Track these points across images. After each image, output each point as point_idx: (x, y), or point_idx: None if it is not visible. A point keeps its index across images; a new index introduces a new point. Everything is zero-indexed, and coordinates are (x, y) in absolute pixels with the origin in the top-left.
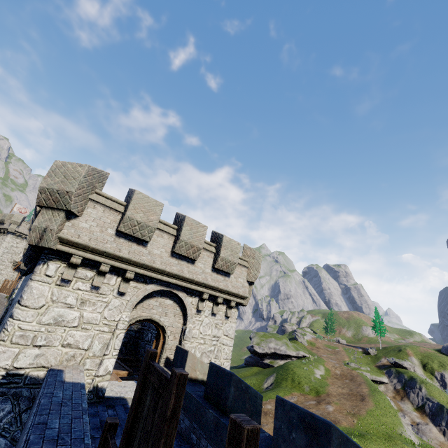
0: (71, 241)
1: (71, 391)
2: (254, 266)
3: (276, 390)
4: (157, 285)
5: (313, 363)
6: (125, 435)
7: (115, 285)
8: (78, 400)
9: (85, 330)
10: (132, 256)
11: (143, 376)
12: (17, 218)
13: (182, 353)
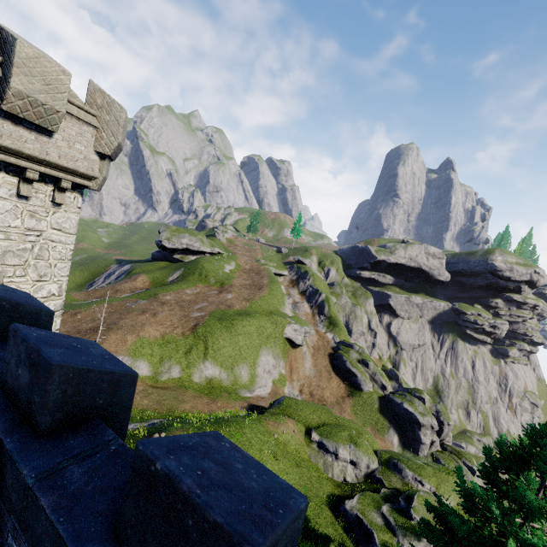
0: None
1: None
2: (109, 127)
3: (180, 283)
4: None
5: (225, 260)
6: None
7: None
8: None
9: None
10: None
11: None
12: None
13: None
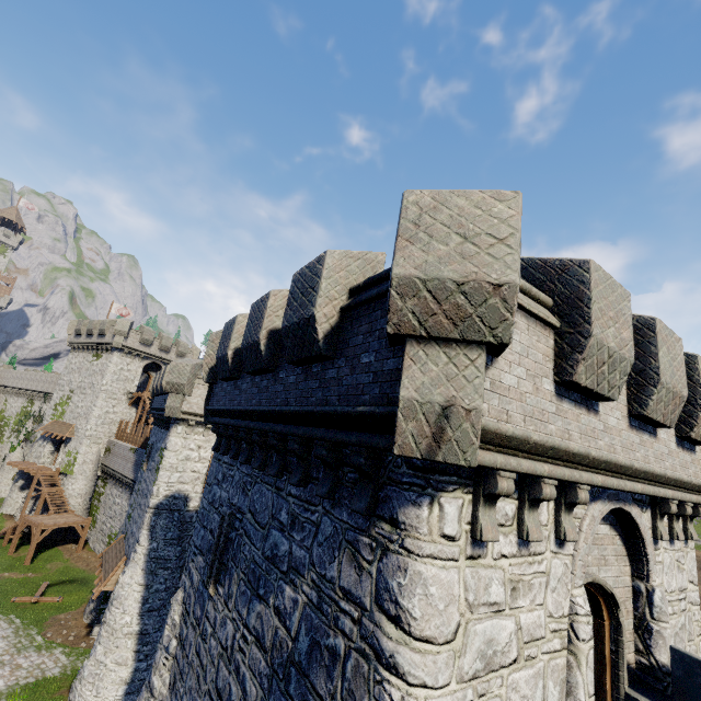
0: (501, 433)
1: None
2: None
3: None
4: (604, 502)
5: None
6: None
7: (549, 522)
8: None
9: (529, 663)
10: (586, 445)
11: None
12: (123, 326)
13: None
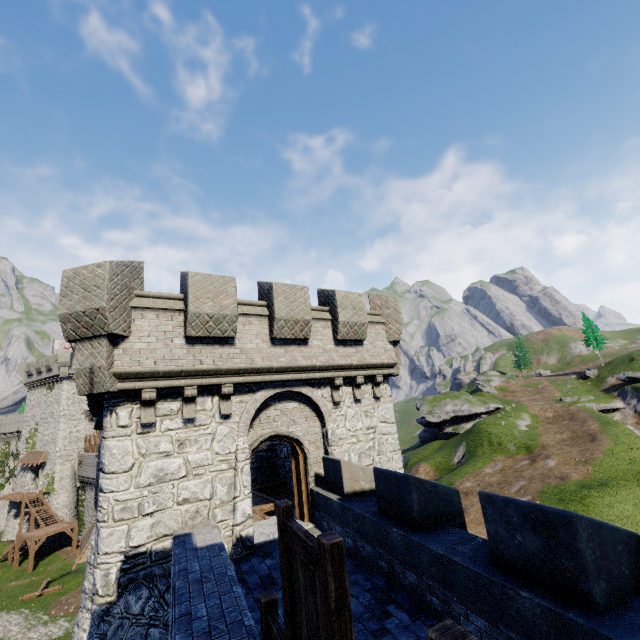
0: (132, 372)
1: (208, 559)
2: (392, 318)
3: (471, 462)
4: (269, 390)
5: (512, 414)
6: (288, 625)
7: (214, 408)
8: (221, 569)
9: (198, 477)
10: (220, 364)
11: (283, 543)
12: (64, 358)
13: (332, 464)
